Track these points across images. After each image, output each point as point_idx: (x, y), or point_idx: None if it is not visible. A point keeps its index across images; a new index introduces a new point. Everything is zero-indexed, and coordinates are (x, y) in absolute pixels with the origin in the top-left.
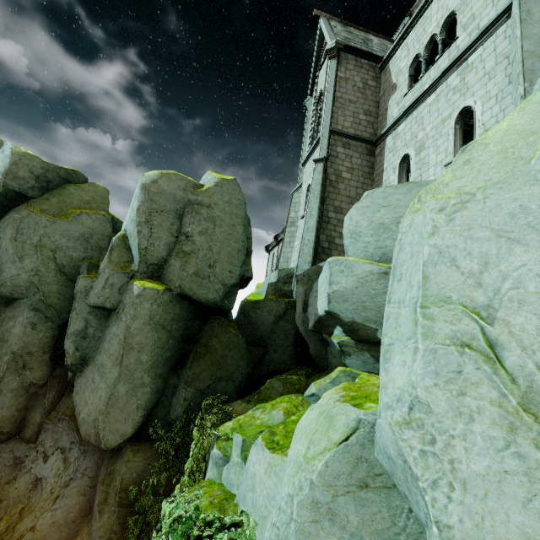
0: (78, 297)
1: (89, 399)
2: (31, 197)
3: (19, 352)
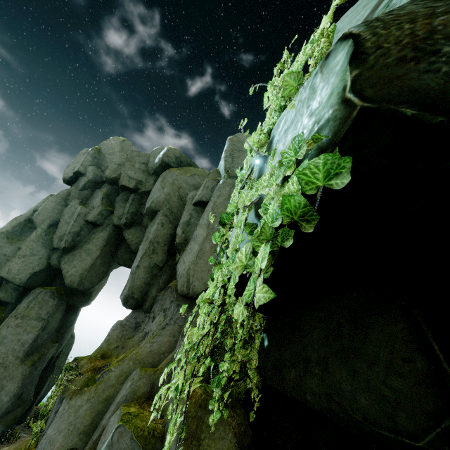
0: (187, 202)
1: (186, 259)
2: (172, 167)
3: (153, 240)
